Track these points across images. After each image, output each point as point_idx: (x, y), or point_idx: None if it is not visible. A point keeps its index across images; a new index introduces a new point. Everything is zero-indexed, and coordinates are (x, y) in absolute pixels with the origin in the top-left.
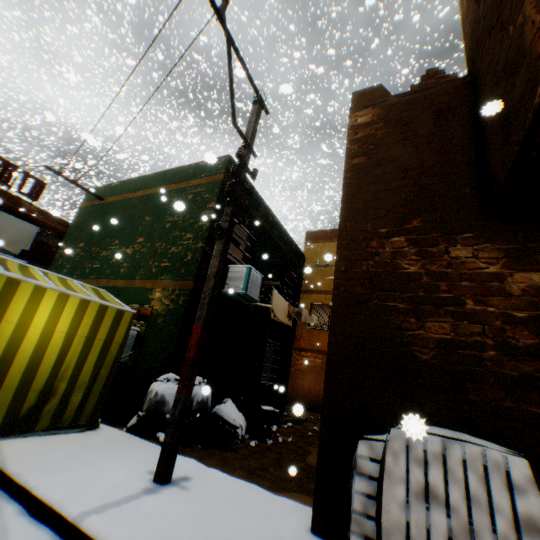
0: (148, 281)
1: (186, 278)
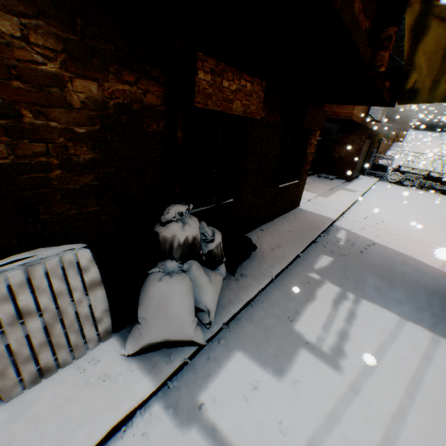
0: None
1: None
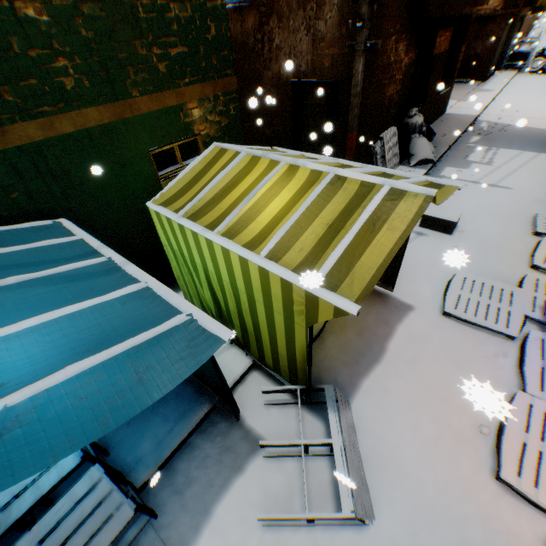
0: (166, 94)
1: (225, 75)
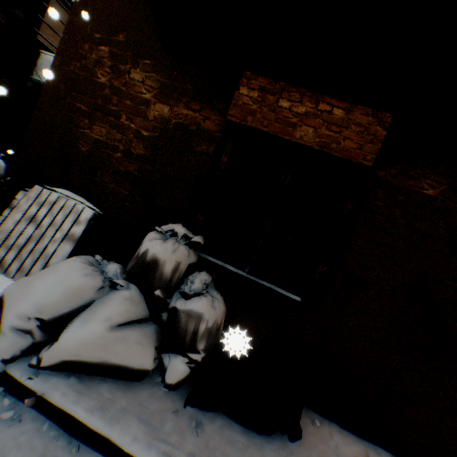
0: None
1: None
